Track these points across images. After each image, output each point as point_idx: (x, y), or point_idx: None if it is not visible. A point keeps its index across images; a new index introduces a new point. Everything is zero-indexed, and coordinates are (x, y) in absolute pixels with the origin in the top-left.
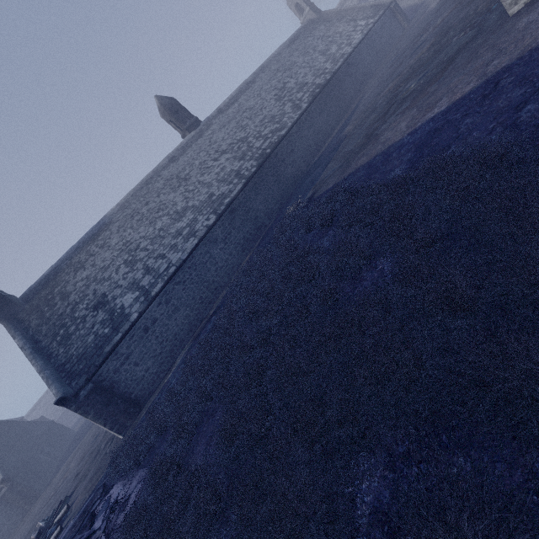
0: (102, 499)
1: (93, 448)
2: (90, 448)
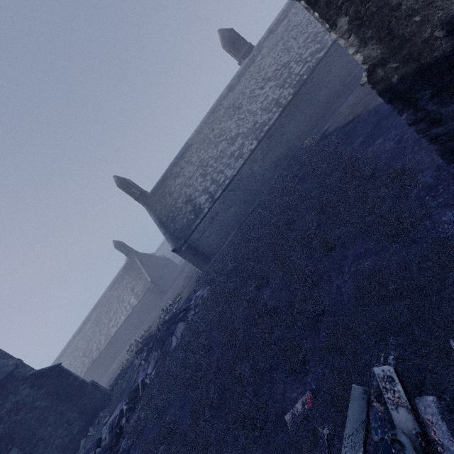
0: (193, 295)
1: (189, 275)
2: (188, 275)
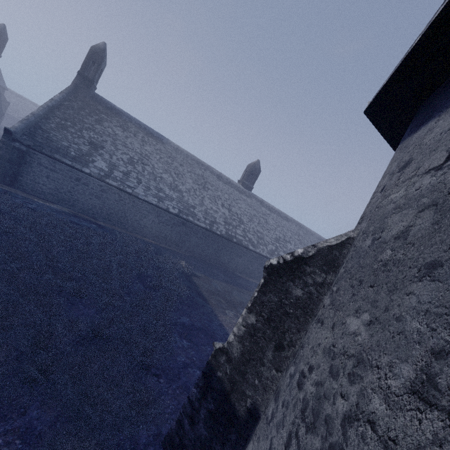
0: None
1: None
2: None
